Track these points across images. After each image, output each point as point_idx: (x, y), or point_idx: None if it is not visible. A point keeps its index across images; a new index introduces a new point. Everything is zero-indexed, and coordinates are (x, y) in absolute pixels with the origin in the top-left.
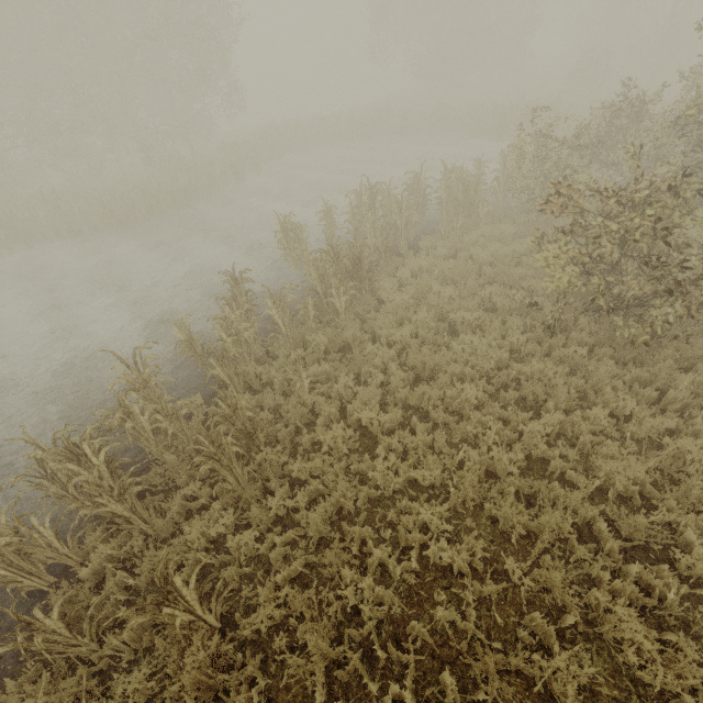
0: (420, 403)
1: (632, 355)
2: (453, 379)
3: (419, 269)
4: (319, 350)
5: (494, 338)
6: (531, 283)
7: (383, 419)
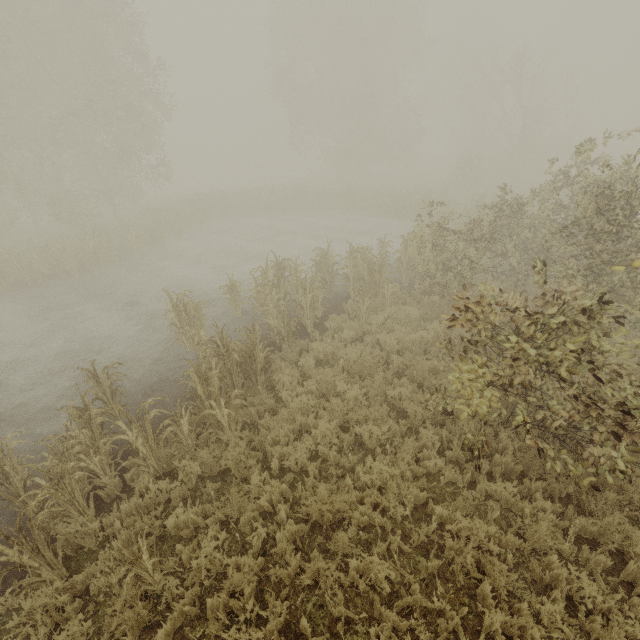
0: (315, 575)
1: (567, 488)
2: (359, 526)
3: (324, 355)
4: (191, 478)
5: (408, 460)
6: (442, 382)
7: (255, 636)
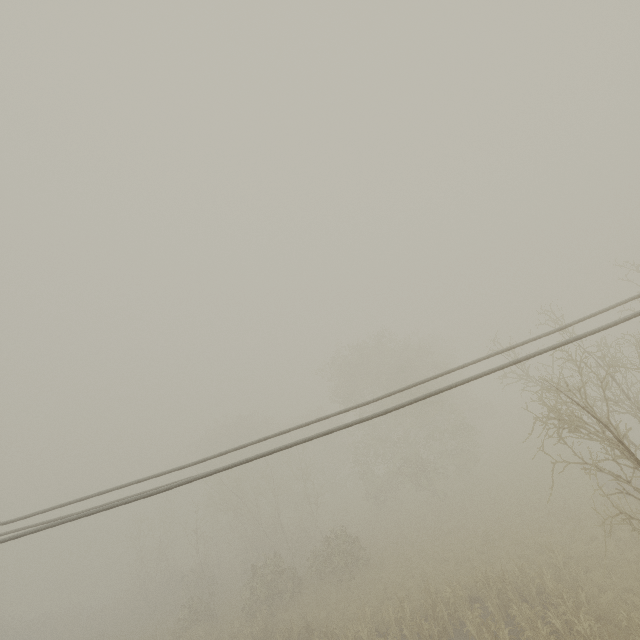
0: None
1: None
2: None
3: None
4: None
5: None
6: None
7: None
